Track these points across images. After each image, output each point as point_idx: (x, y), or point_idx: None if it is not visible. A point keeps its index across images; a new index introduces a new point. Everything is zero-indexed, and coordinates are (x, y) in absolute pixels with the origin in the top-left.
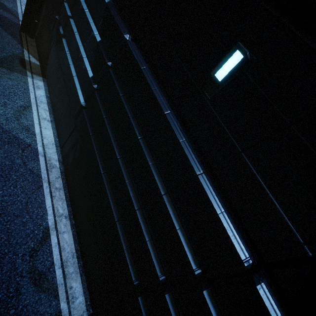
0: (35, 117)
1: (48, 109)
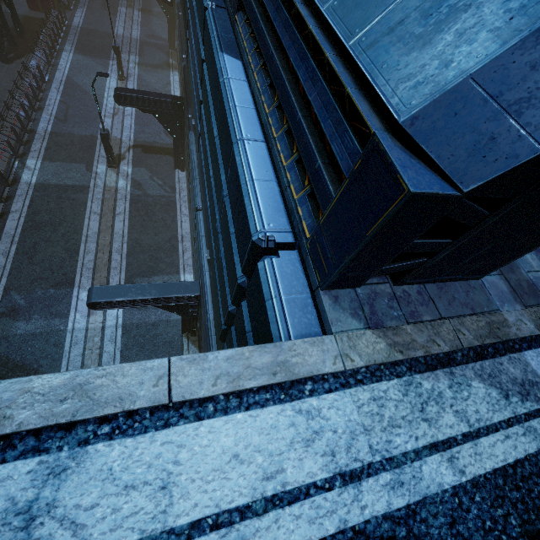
0: (172, 88)
1: (179, 84)
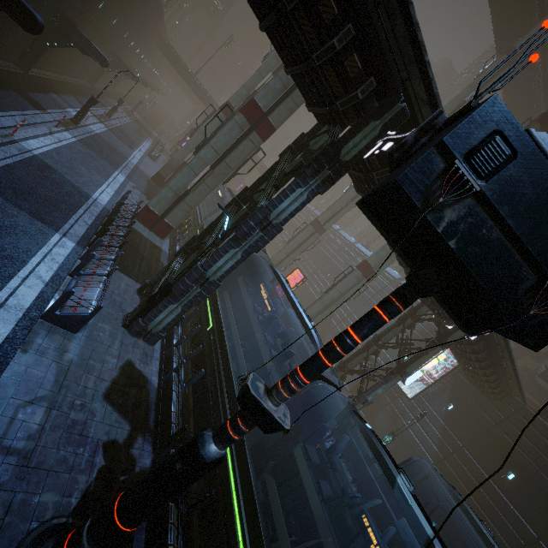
0: None
1: None
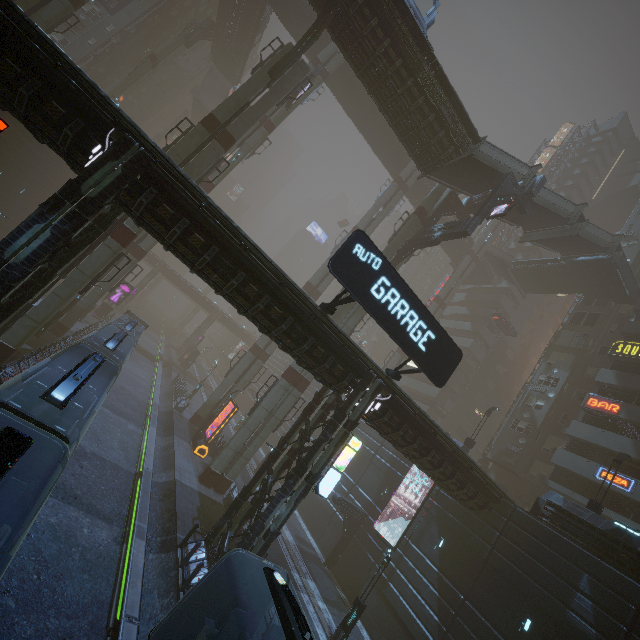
0: None
1: None
